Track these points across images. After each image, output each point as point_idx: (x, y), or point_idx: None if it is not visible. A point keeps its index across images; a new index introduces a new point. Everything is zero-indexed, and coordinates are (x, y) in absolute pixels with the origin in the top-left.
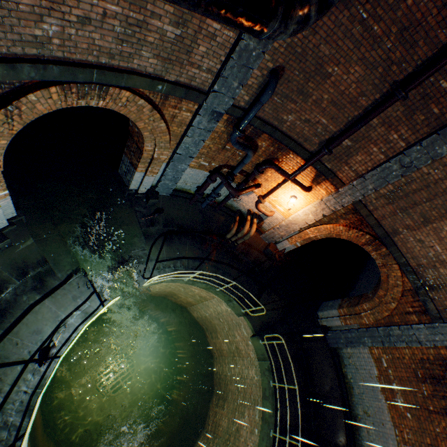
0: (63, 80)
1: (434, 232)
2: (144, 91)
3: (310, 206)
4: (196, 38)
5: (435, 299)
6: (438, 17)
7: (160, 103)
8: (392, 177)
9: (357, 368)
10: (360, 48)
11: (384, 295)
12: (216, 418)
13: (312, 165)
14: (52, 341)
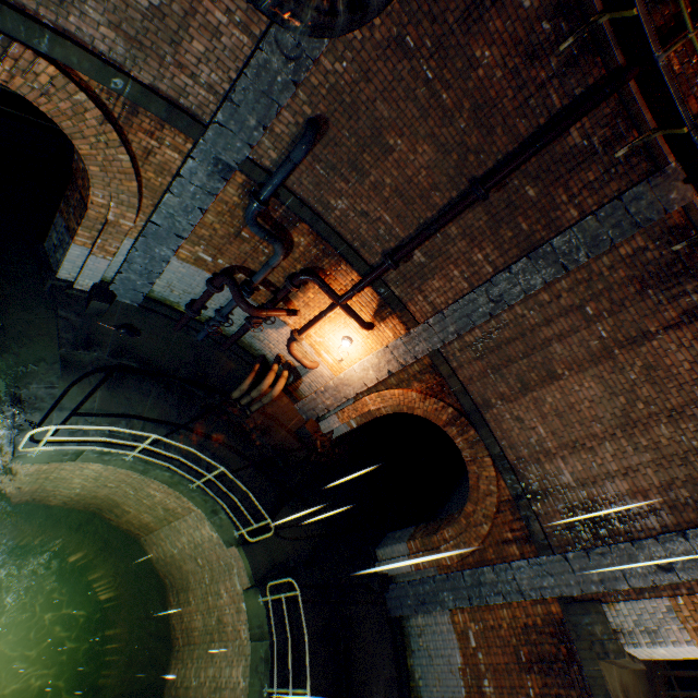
0: None
1: (535, 405)
2: (91, 82)
3: (371, 355)
4: (188, 24)
5: (541, 516)
6: (515, 102)
7: (122, 118)
8: (478, 316)
9: (432, 655)
10: (428, 120)
11: (474, 511)
12: None
13: (373, 286)
14: None
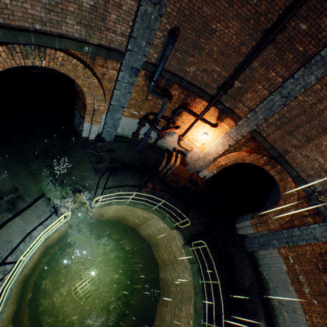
0: (7, 41)
1: (315, 147)
2: (76, 53)
3: (218, 139)
4: (107, 8)
5: (325, 202)
6: None
7: (90, 63)
8: (276, 107)
9: (270, 266)
10: (233, 6)
11: (284, 204)
12: (162, 314)
13: (214, 105)
14: (19, 248)
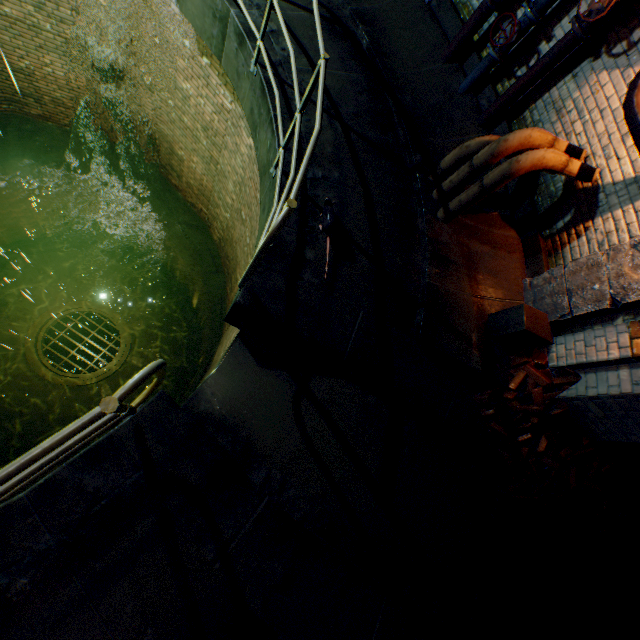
0: None
1: None
2: None
3: None
4: None
5: None
6: None
7: None
8: None
9: None
10: None
11: None
12: None
13: None
14: None
